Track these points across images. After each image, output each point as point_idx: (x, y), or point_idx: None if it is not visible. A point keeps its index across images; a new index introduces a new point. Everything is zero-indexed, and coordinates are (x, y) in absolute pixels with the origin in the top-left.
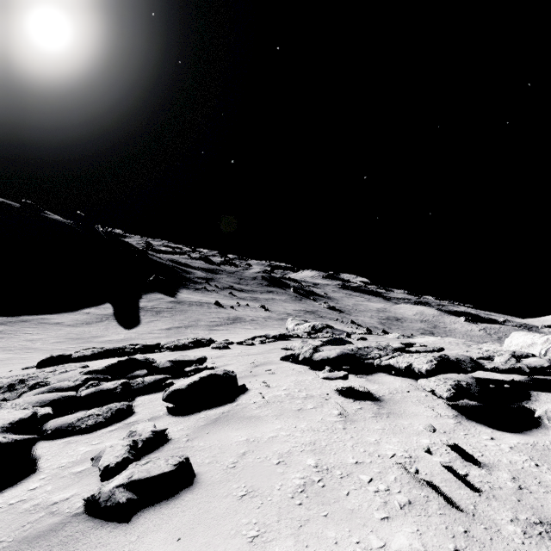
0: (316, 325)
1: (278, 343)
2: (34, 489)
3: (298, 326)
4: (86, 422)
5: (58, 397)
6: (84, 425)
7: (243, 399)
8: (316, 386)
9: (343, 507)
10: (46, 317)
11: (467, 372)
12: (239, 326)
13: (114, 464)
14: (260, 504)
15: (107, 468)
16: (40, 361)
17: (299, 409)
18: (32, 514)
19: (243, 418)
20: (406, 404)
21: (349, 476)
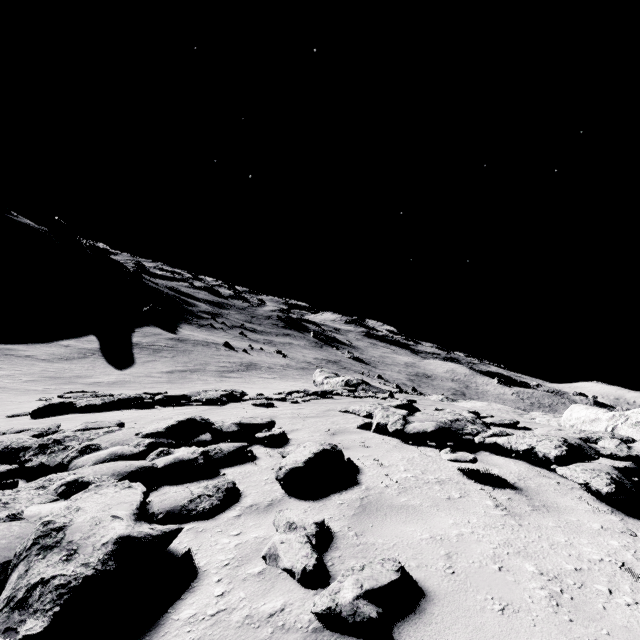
0: (350, 380)
1: (323, 401)
2: (223, 595)
3: (328, 380)
4: (200, 504)
5: (135, 468)
6: (201, 509)
7: (367, 481)
8: (434, 467)
9: (614, 624)
10: (13, 347)
11: (595, 459)
12: (255, 374)
13: (312, 566)
14: (531, 620)
15: (305, 572)
16: (36, 408)
17: (448, 498)
18: (256, 629)
19: (396, 508)
20: (549, 494)
21: (585, 586)
